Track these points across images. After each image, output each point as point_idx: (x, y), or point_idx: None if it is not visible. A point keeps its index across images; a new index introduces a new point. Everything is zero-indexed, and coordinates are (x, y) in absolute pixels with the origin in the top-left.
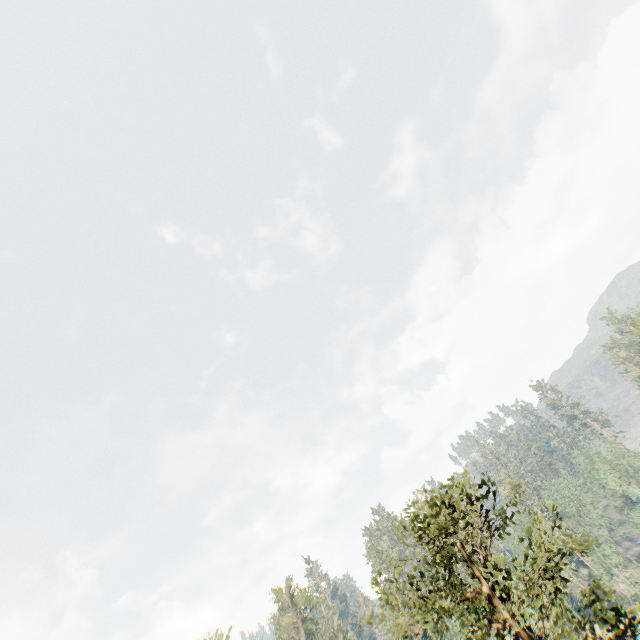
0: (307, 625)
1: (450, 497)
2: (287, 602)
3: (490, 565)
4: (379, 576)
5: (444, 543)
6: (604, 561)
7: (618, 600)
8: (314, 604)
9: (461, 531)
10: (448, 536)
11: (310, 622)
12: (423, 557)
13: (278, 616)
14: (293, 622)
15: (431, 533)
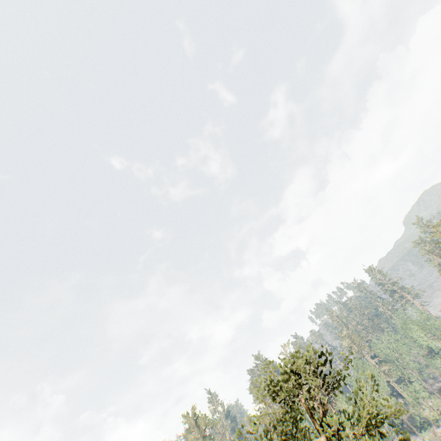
0: (206, 440)
1: (296, 368)
2: (192, 423)
3: (323, 424)
4: (243, 427)
5: (291, 402)
6: (415, 394)
7: (424, 424)
8: (211, 425)
9: (305, 390)
10: (294, 397)
11: (208, 438)
12: (275, 414)
13: (186, 434)
14: (196, 438)
15: (281, 396)
